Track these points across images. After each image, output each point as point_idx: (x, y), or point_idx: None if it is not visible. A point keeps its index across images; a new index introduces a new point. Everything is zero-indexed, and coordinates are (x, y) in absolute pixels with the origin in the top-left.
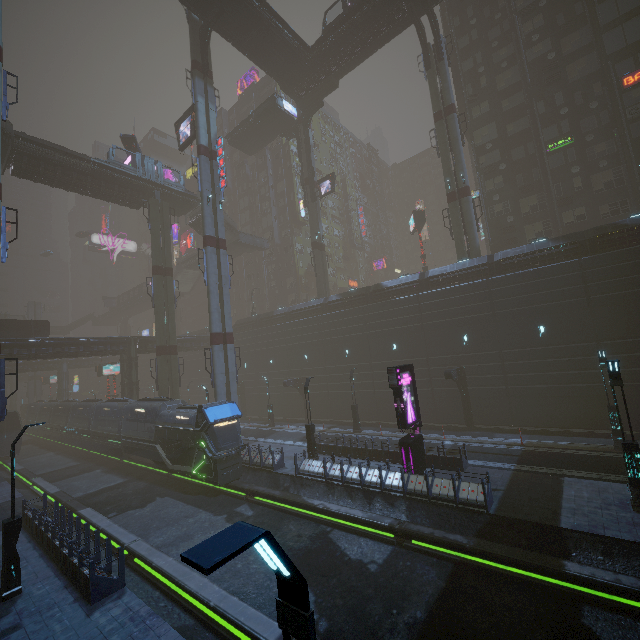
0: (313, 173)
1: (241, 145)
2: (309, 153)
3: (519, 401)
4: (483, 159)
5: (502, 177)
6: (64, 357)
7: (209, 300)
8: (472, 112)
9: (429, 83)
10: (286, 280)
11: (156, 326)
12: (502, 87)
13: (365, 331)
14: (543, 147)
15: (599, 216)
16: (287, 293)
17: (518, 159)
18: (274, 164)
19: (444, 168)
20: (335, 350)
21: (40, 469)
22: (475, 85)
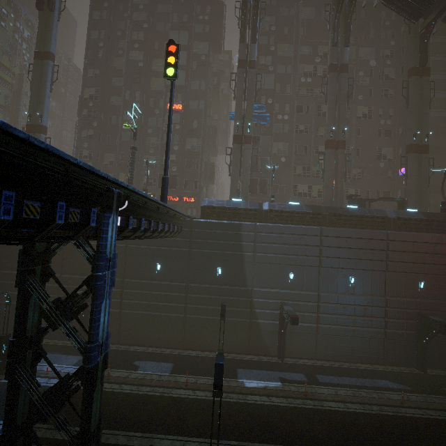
0: None
1: None
2: None
3: (1, 314)
4: (86, 112)
5: (93, 131)
6: None
7: None
8: (88, 72)
9: (39, 23)
10: None
11: None
12: (116, 67)
13: None
14: (120, 123)
15: (142, 183)
16: None
17: (111, 124)
18: None
19: (30, 101)
20: None
21: None
22: (95, 53)
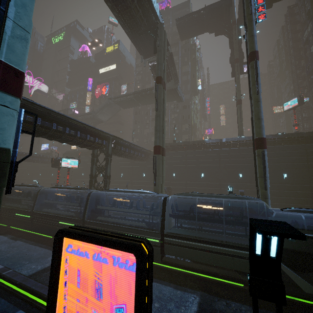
0: (243, 56)
1: (182, 29)
2: (241, 43)
3: None
4: None
5: None
6: (60, 138)
7: (259, 107)
8: None
9: None
10: (182, 125)
11: (158, 127)
12: None
13: (306, 162)
14: None
15: None
16: (182, 134)
17: None
18: (182, 54)
19: None
20: (272, 173)
21: (16, 264)
22: None
